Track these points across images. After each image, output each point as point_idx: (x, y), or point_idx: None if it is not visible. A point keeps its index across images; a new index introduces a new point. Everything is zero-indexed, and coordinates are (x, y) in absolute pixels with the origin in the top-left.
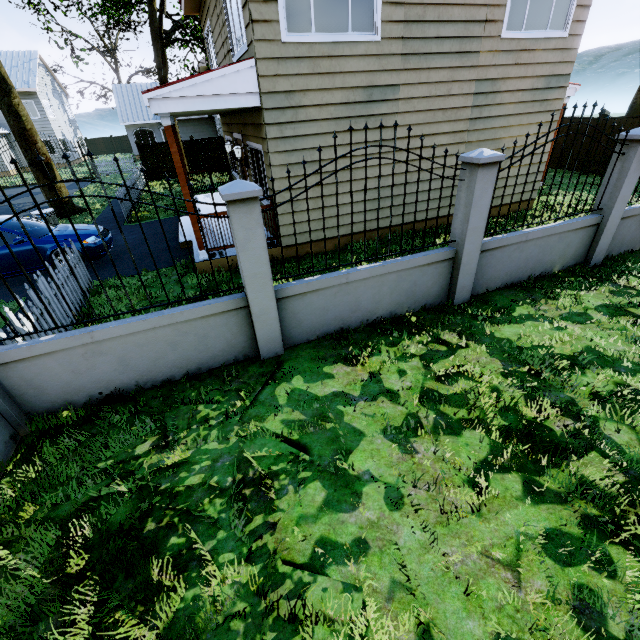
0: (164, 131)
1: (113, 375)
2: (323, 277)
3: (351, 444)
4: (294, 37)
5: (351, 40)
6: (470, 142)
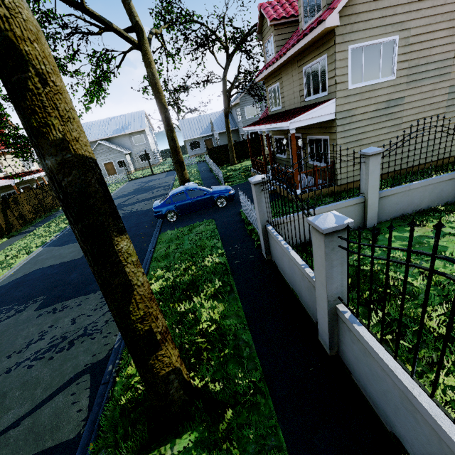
0: (205, 140)
1: (307, 233)
2: (397, 187)
3: (443, 249)
4: (354, 86)
5: (380, 82)
6: (446, 118)
